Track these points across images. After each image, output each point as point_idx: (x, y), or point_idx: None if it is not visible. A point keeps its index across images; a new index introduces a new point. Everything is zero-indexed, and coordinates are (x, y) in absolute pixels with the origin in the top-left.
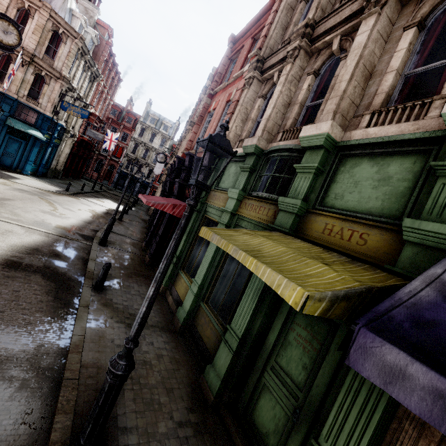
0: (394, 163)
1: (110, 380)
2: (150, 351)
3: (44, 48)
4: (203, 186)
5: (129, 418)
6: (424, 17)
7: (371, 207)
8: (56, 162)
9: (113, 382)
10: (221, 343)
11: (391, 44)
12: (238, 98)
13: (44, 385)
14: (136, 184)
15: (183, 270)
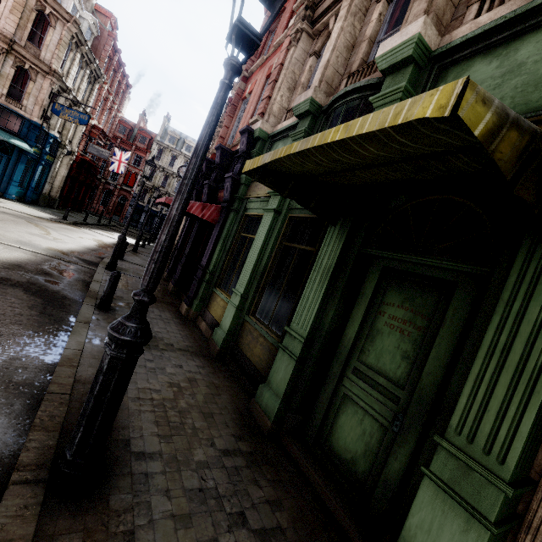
0: (525, 45)
1: (111, 351)
2: (177, 373)
3: (26, 33)
4: (250, 32)
5: (149, 442)
6: None
7: None
8: (49, 185)
9: (115, 356)
10: (277, 353)
11: None
12: (283, 61)
13: (16, 402)
14: (155, 219)
15: (219, 287)
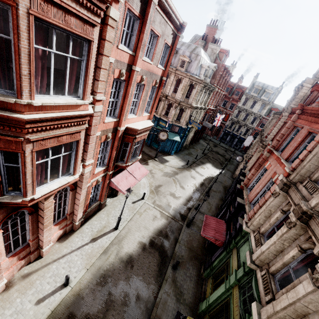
0: None
1: None
2: None
3: (185, 95)
4: None
5: None
6: None
7: None
8: (185, 143)
9: None
10: None
11: None
12: (267, 199)
13: (146, 316)
14: (235, 139)
15: (213, 277)
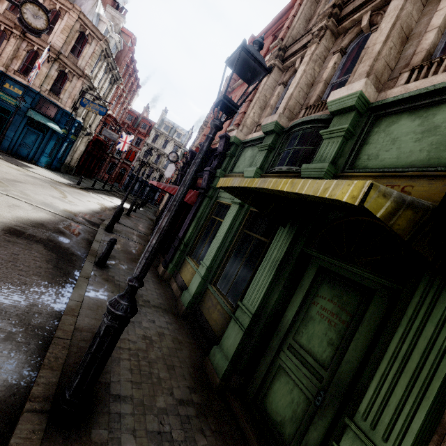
0: (441, 112)
1: (107, 321)
2: (151, 328)
3: (70, 47)
4: (231, 104)
5: (124, 387)
6: None
7: (414, 160)
8: (70, 157)
9: (110, 325)
10: (230, 322)
11: (431, 7)
12: (257, 86)
13: (31, 342)
14: (146, 188)
15: (190, 256)
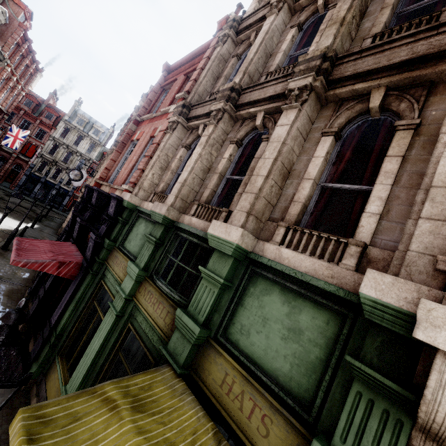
0: (306, 311)
1: None
2: None
3: None
4: None
5: None
6: (340, 127)
7: (279, 369)
8: None
9: None
10: None
11: (310, 145)
12: (159, 141)
13: None
14: (51, 190)
15: (62, 355)
